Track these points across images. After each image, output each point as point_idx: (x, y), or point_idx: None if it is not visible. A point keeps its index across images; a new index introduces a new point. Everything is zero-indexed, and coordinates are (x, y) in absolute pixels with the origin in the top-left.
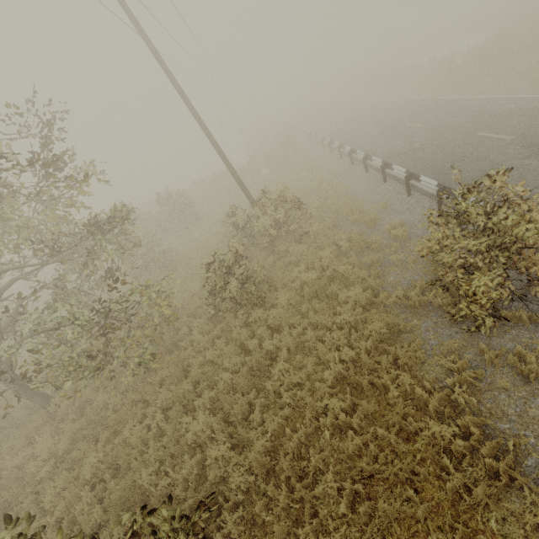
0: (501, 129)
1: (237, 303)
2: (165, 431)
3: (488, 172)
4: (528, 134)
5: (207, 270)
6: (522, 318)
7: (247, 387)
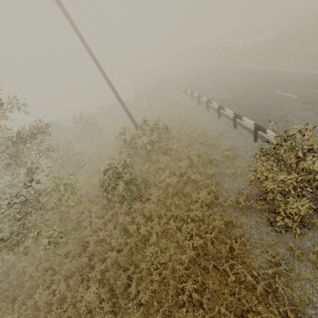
0: (289, 90)
1: (123, 197)
2: (66, 295)
3: (283, 117)
4: (305, 95)
5: (103, 175)
6: (316, 224)
7: (127, 263)
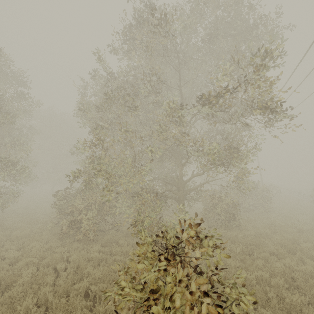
0: None
1: None
2: None
3: None
4: None
5: None
6: None
7: None
